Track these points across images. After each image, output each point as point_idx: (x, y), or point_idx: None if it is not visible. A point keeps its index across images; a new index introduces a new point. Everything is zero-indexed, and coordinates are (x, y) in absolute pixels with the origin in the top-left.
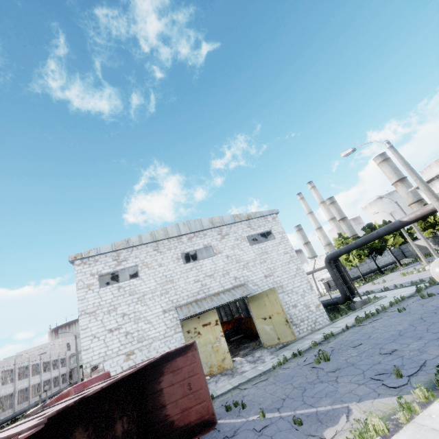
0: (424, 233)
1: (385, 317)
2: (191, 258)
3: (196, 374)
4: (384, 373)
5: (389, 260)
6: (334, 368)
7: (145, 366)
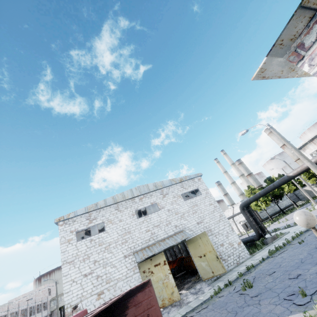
0: (309, 181)
1: (290, 249)
2: (142, 213)
3: (153, 306)
4: (293, 294)
5: (288, 203)
6: (256, 293)
7: (114, 302)
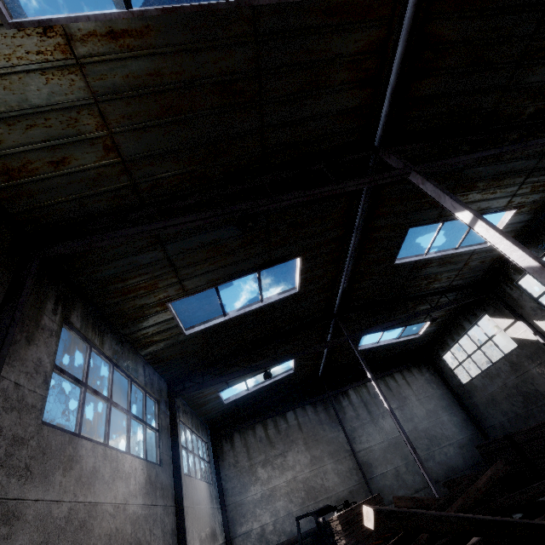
0: None
1: None
2: None
3: None
4: None
5: None
6: None
7: None
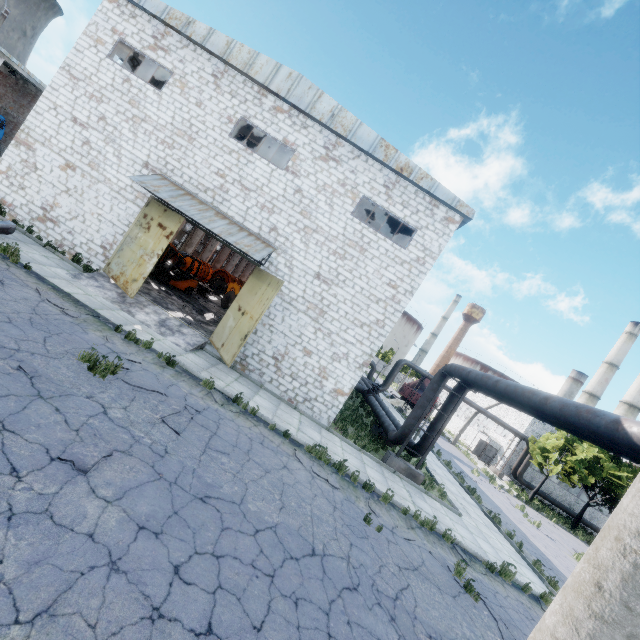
0: None
1: (336, 494)
2: None
3: None
4: None
5: None
6: (39, 372)
7: None
